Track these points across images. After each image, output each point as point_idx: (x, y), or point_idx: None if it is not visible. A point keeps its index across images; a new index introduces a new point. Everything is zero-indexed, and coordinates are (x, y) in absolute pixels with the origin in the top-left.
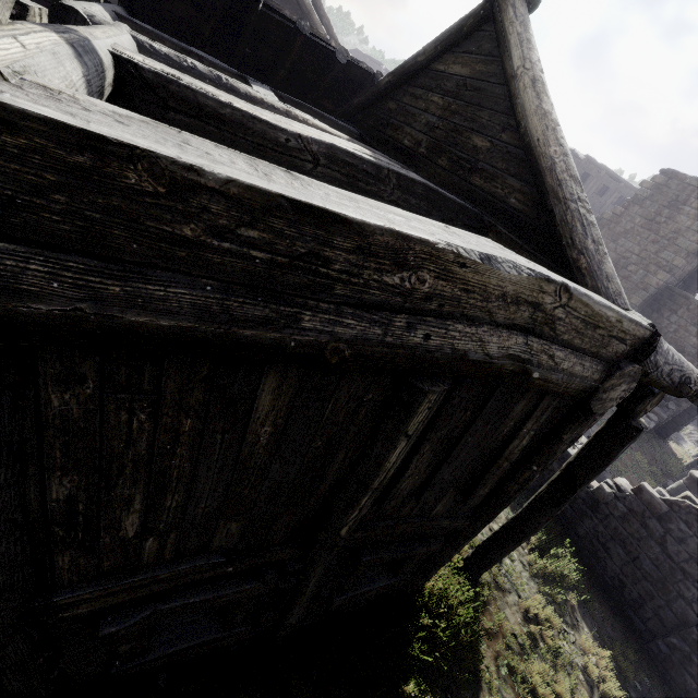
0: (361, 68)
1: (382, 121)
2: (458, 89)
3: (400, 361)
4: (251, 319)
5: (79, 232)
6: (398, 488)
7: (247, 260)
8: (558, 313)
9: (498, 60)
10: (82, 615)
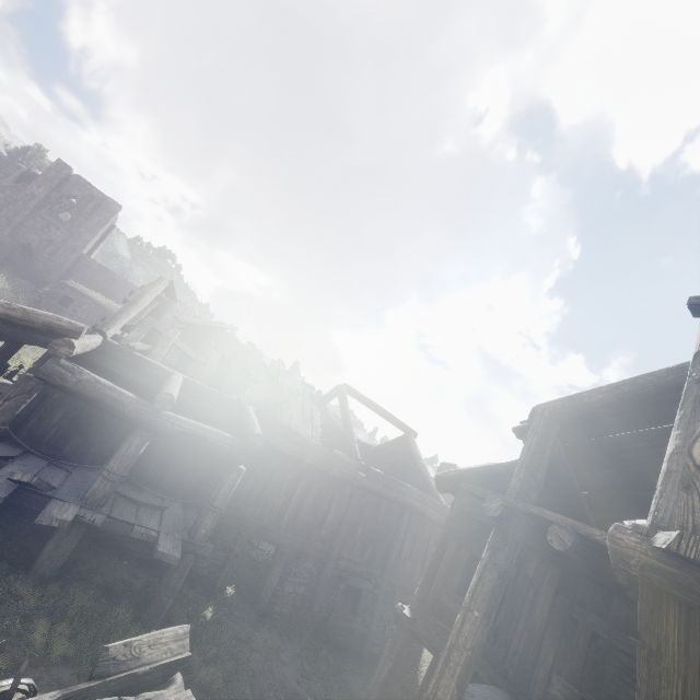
0: (365, 444)
1: (373, 461)
2: (400, 455)
3: (402, 503)
4: (385, 491)
5: (373, 479)
6: (404, 548)
7: (385, 483)
8: (427, 499)
9: (409, 449)
10: (339, 569)
